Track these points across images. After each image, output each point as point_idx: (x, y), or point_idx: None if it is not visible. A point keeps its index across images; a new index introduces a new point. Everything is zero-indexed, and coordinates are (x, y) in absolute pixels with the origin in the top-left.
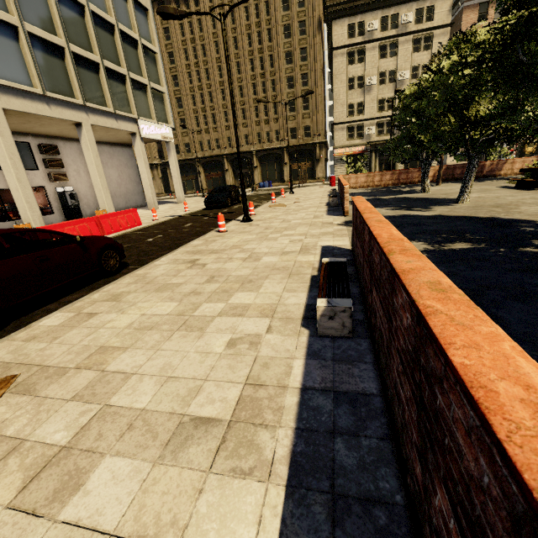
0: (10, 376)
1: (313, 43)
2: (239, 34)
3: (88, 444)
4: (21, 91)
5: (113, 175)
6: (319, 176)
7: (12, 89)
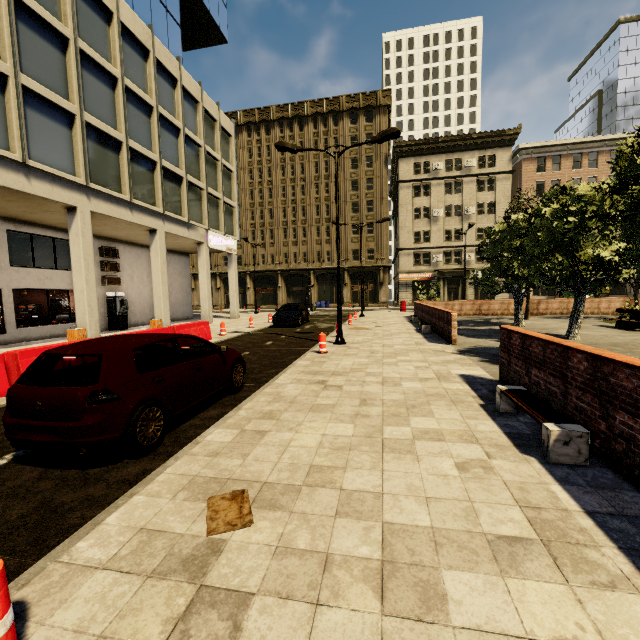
0: (237, 490)
1: (379, 175)
2: (306, 161)
3: (407, 558)
4: (111, 196)
5: None
6: (382, 299)
7: (103, 194)
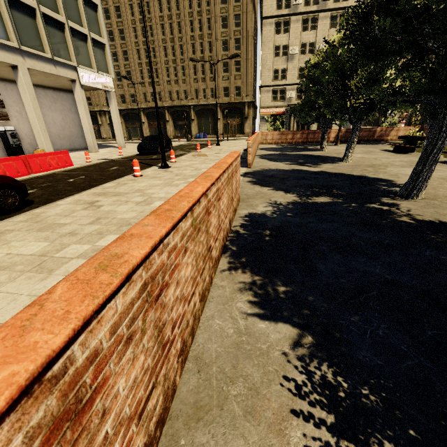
0: None
1: (246, 10)
2: None
3: None
4: None
5: (56, 118)
6: (246, 131)
7: None
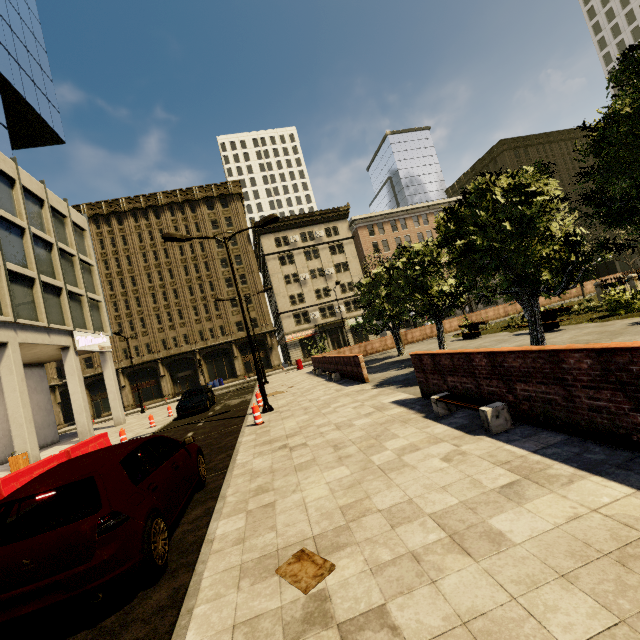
0: (296, 553)
1: (245, 251)
2: (169, 246)
3: (462, 526)
4: None
5: None
6: (275, 363)
7: None
